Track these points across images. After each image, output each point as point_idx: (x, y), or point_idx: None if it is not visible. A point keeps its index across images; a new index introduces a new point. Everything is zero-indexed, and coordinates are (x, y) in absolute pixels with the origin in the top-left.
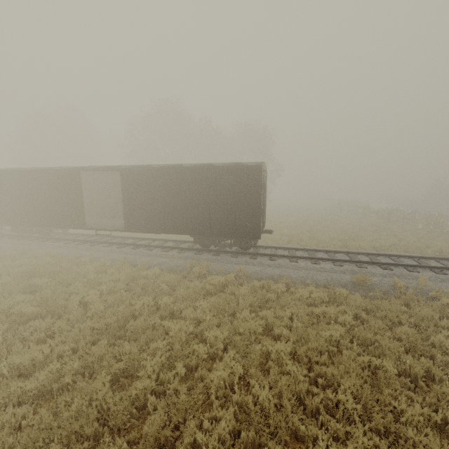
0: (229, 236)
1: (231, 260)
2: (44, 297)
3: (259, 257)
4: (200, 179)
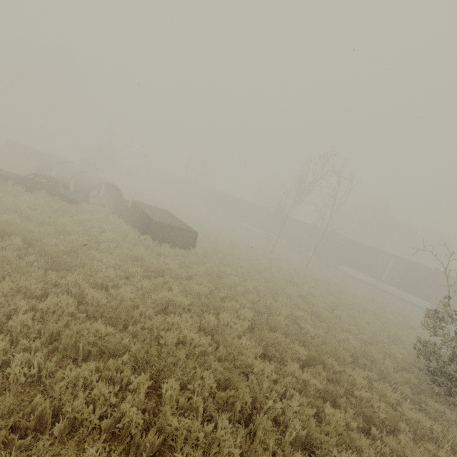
0: None
1: None
2: (399, 306)
3: None
4: (456, 285)
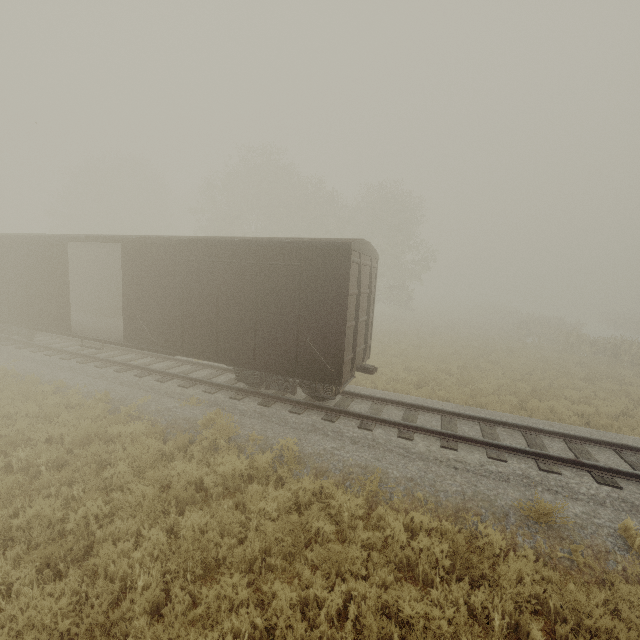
0: (285, 373)
1: (287, 419)
2: None
3: (342, 419)
4: (243, 264)
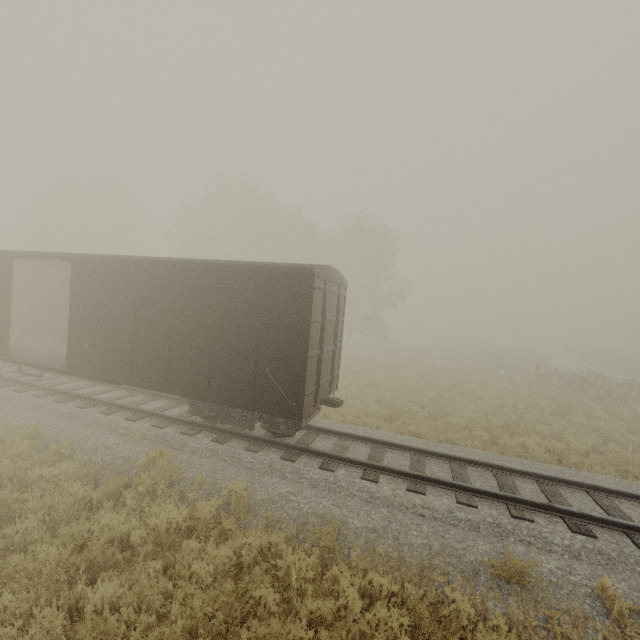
0: (242, 407)
1: (242, 458)
2: None
3: (303, 458)
4: (201, 287)
